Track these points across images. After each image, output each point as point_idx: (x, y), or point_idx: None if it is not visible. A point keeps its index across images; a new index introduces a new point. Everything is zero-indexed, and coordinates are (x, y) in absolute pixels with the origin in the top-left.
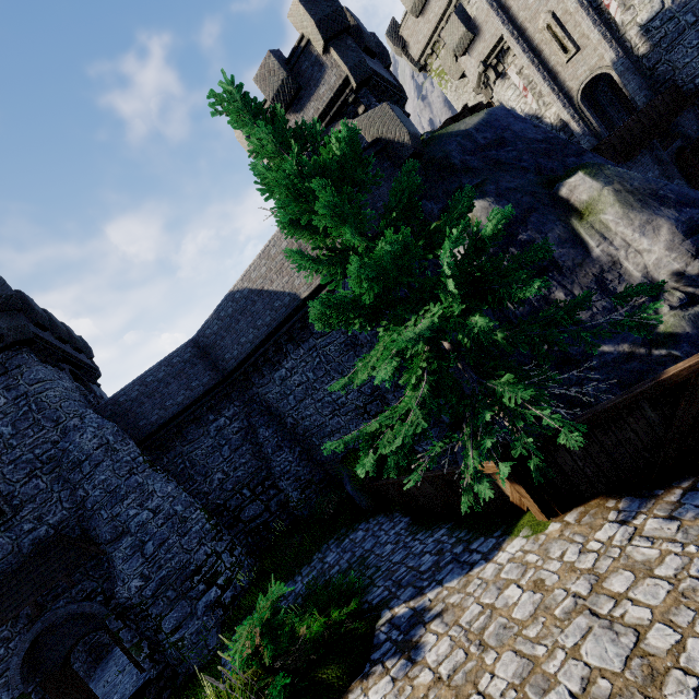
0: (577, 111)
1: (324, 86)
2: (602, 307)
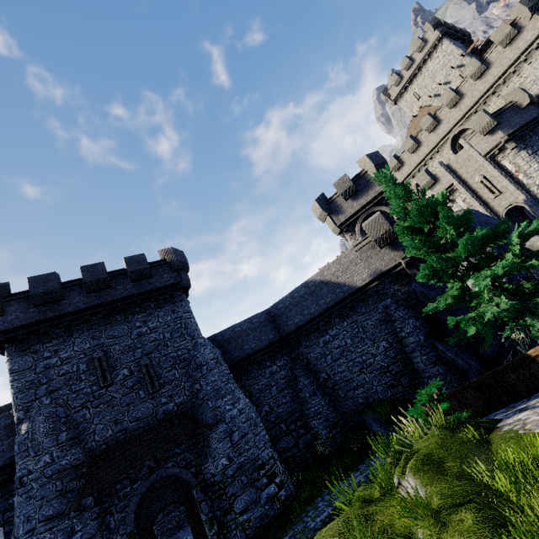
0: None
1: (372, 191)
2: None
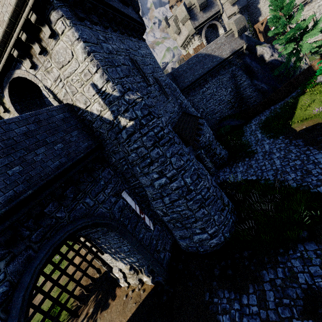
0: None
1: (213, 9)
2: (291, 63)
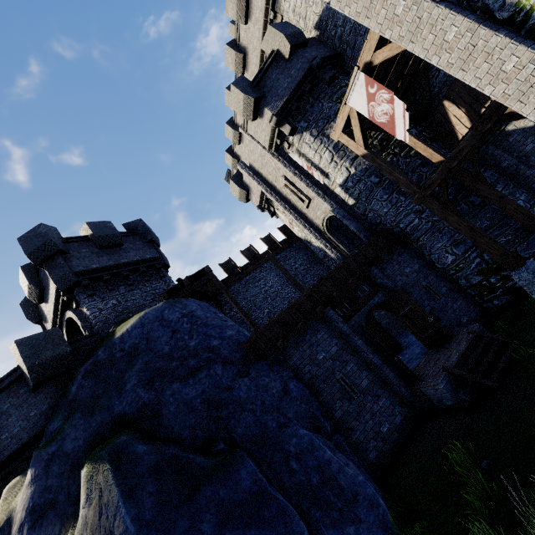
0: (329, 240)
1: (52, 289)
2: None
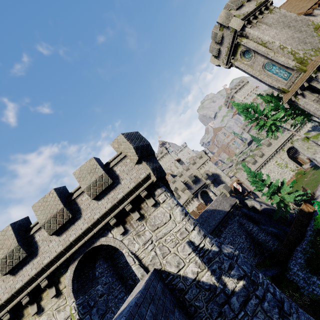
0: None
1: (201, 182)
2: None
